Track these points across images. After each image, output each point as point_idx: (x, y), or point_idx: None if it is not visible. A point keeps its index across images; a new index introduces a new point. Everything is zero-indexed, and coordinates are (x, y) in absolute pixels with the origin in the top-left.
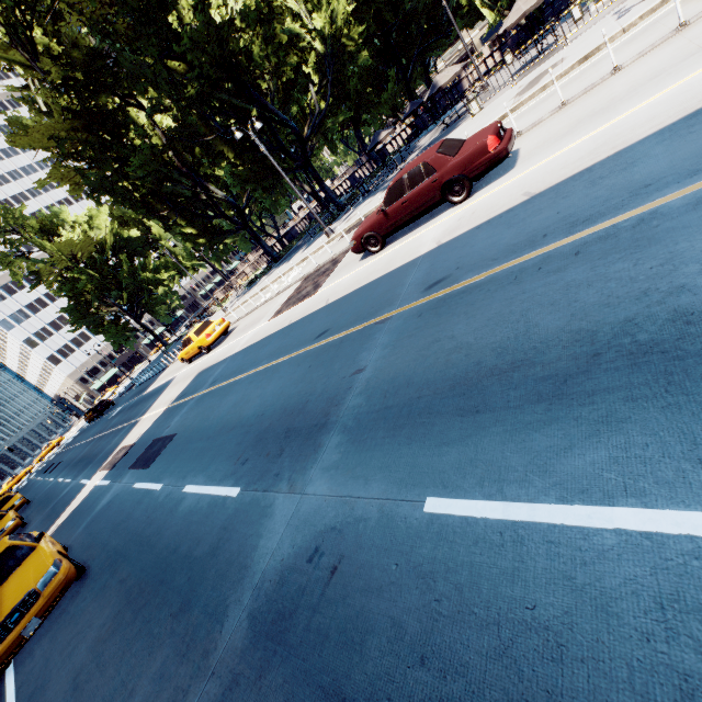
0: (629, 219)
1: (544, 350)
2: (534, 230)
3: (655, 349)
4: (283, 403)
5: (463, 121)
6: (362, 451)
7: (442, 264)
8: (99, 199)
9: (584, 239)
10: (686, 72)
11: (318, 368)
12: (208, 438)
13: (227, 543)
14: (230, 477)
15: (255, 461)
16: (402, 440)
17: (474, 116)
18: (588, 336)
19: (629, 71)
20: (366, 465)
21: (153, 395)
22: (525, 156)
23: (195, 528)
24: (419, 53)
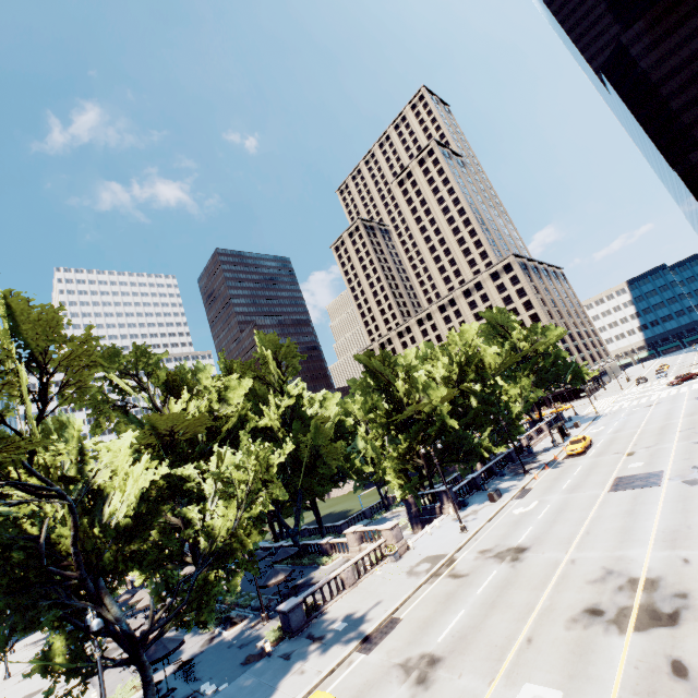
0: None
1: None
2: None
3: None
4: None
5: None
6: None
7: None
8: None
9: None
10: None
11: None
12: None
13: None
14: None
15: None
16: None
17: None
18: None
19: None
20: None
21: None
22: None
23: None
24: None
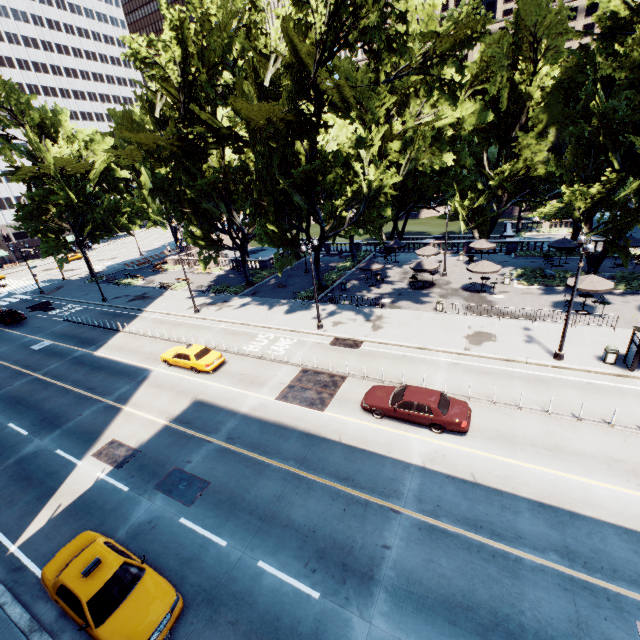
0: (512, 554)
1: (480, 608)
2: (477, 517)
3: (513, 635)
4: (331, 532)
5: (427, 300)
6: (401, 613)
7: (429, 491)
8: (157, 195)
9: (496, 549)
10: (543, 462)
11: (353, 517)
12: (261, 519)
13: (325, 633)
14: (306, 578)
15: (323, 575)
16: (422, 619)
17: (438, 314)
18: (495, 612)
19: (524, 418)
20: (406, 624)
21: (120, 374)
22: (472, 431)
23: (290, 608)
24: (413, 207)
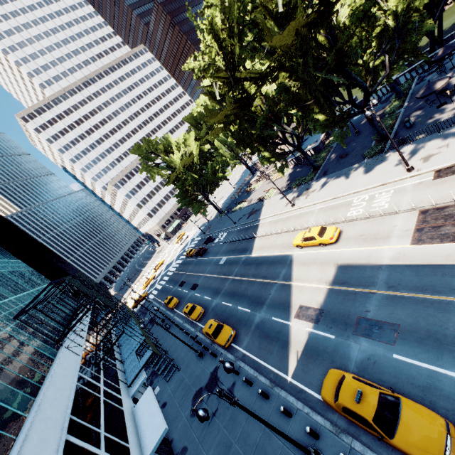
0: None
1: None
2: None
3: None
4: None
5: None
6: None
7: None
8: (239, 147)
9: None
10: None
11: None
12: None
13: None
14: None
15: None
16: None
17: None
18: None
19: None
20: None
21: (274, 263)
22: None
23: None
24: None
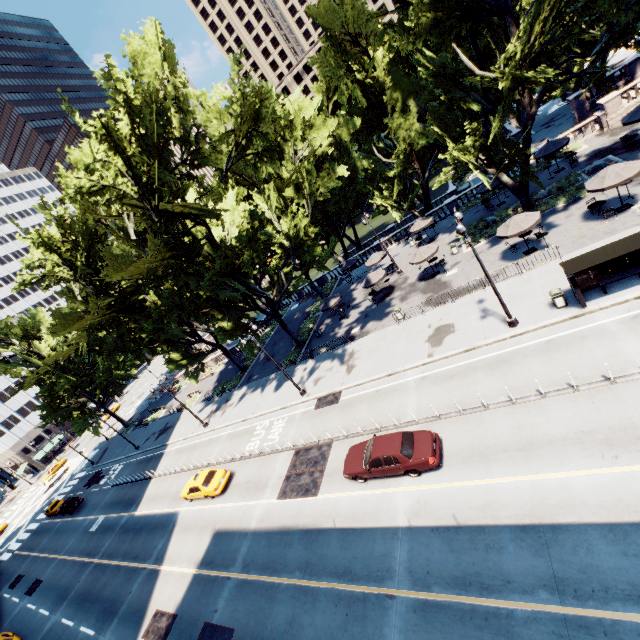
0: (503, 608)
1: None
2: (464, 571)
3: None
4: None
5: (390, 311)
6: None
7: (417, 557)
8: (114, 358)
9: (487, 607)
10: (517, 469)
11: (355, 621)
12: None
13: None
14: None
15: None
16: None
17: (400, 324)
18: None
19: (493, 418)
20: None
21: (156, 528)
22: (447, 458)
23: None
24: (349, 220)
